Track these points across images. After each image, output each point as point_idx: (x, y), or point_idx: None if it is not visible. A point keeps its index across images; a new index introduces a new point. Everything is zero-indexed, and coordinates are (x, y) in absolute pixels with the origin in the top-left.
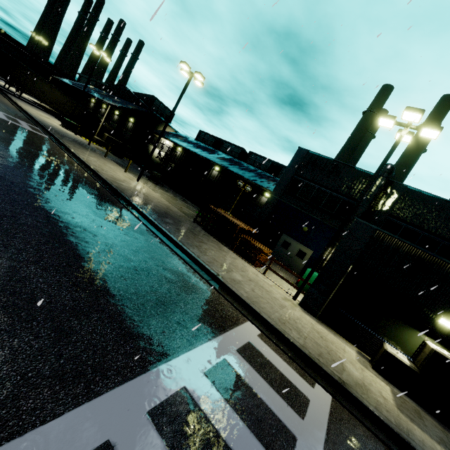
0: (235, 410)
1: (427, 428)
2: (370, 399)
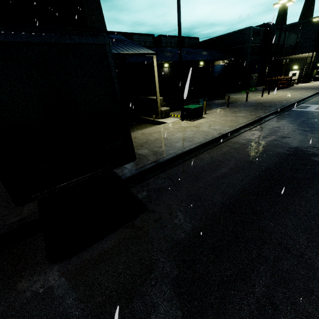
0: None
1: None
2: None
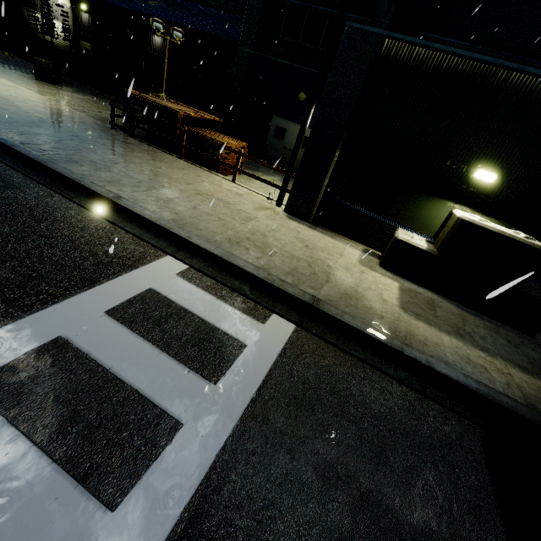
0: (27, 432)
1: (437, 319)
2: (359, 310)
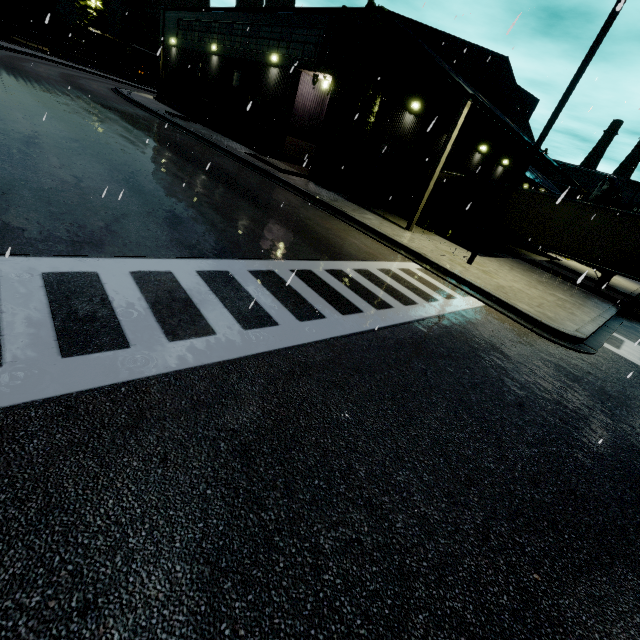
0: None
1: None
2: None
